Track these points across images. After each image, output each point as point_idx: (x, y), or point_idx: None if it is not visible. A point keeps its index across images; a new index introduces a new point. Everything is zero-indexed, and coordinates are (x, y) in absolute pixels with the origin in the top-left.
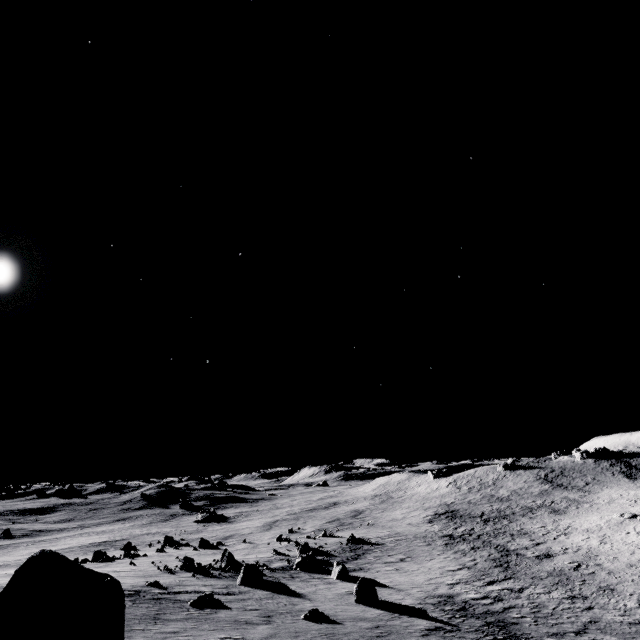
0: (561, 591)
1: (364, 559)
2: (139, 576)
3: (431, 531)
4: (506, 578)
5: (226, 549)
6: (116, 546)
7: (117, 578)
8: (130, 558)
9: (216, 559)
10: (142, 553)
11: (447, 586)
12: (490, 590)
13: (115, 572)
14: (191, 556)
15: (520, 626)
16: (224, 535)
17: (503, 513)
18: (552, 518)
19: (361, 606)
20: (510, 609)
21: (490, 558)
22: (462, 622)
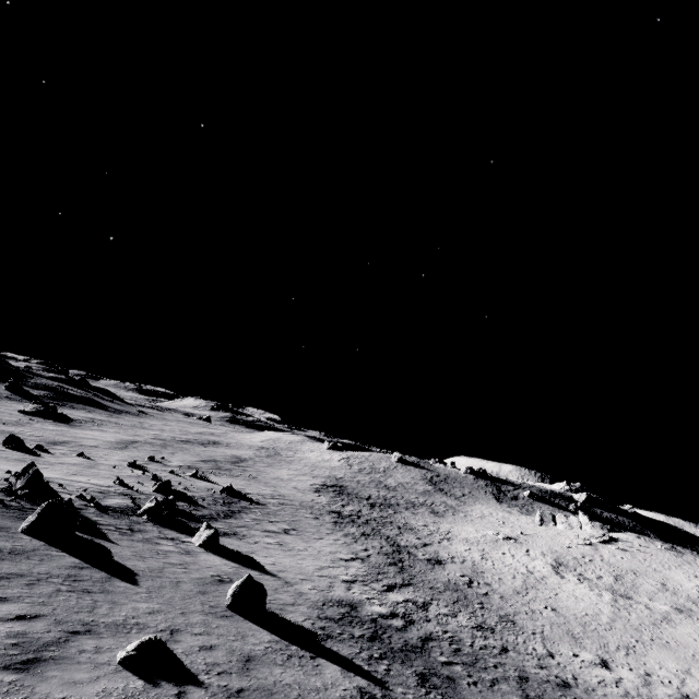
0: (466, 615)
1: (240, 520)
2: None
3: (318, 502)
4: (405, 584)
5: (33, 464)
6: None
7: None
8: None
9: (16, 470)
10: None
11: (343, 584)
12: (394, 601)
13: None
14: None
15: (460, 688)
16: (54, 439)
17: (389, 502)
18: (432, 519)
19: (236, 618)
20: (429, 642)
21: (383, 552)
22: (389, 674)
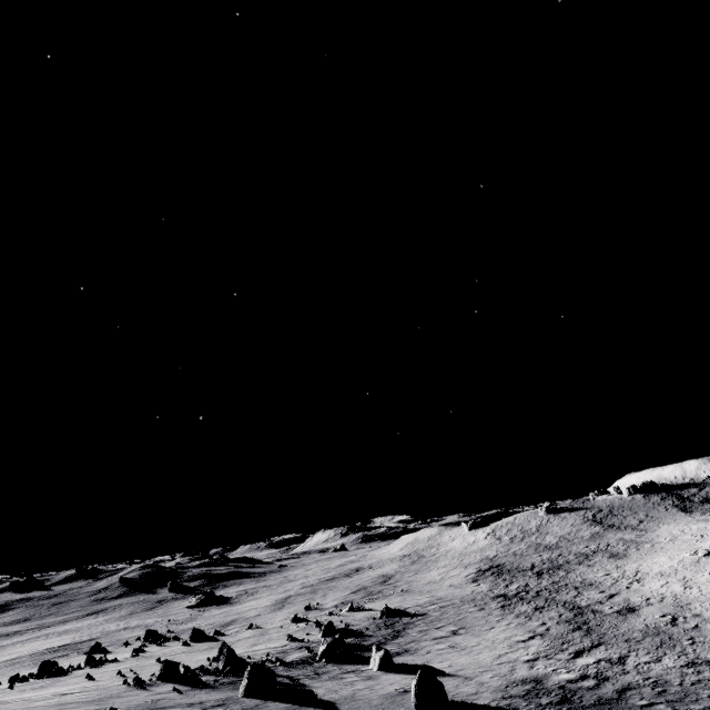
0: (672, 656)
1: (406, 636)
2: (90, 700)
3: (479, 592)
4: (594, 645)
5: (224, 643)
6: (81, 649)
7: (52, 709)
8: (93, 667)
9: (212, 656)
10: (113, 656)
11: (525, 664)
12: (584, 665)
13: (55, 697)
14: (178, 655)
15: None
16: (224, 621)
17: (556, 563)
18: (613, 564)
19: None
20: (626, 692)
21: (562, 619)
22: None
